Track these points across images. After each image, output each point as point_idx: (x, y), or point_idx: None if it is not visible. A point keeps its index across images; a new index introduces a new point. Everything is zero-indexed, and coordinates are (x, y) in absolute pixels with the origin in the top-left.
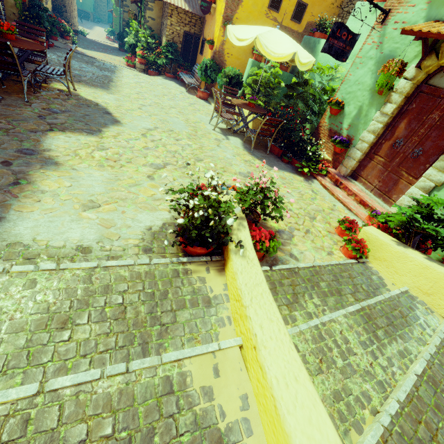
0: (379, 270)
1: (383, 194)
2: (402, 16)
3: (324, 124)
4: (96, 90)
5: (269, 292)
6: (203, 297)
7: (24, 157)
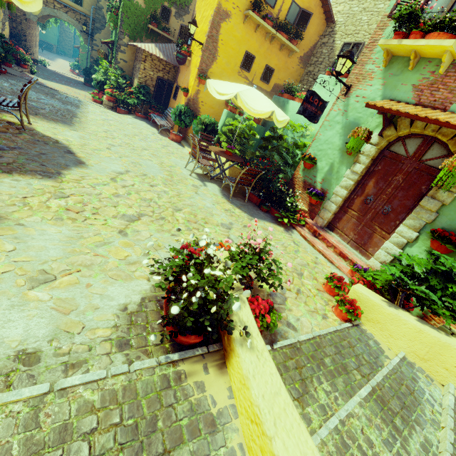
0: (374, 333)
1: (359, 246)
2: (361, 92)
3: (298, 176)
4: (56, 125)
5: (292, 404)
6: (205, 416)
7: None
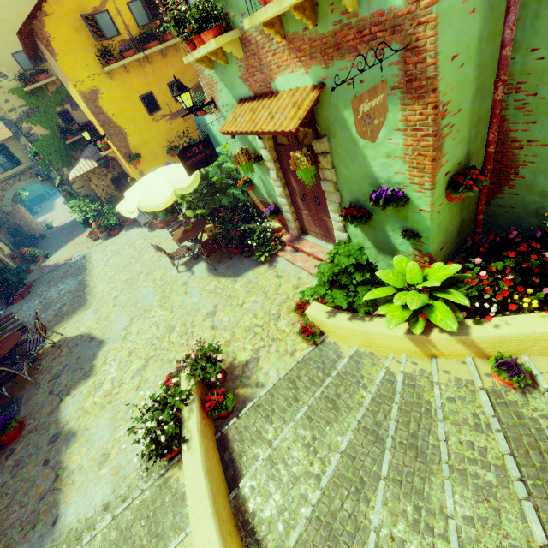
0: (336, 340)
1: (329, 239)
2: (222, 101)
3: (254, 198)
4: (77, 316)
5: (202, 474)
6: (179, 495)
7: (54, 446)
